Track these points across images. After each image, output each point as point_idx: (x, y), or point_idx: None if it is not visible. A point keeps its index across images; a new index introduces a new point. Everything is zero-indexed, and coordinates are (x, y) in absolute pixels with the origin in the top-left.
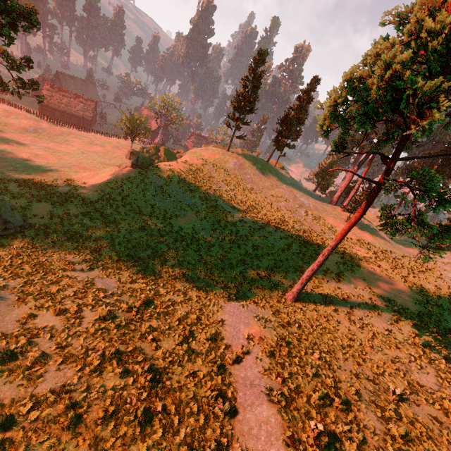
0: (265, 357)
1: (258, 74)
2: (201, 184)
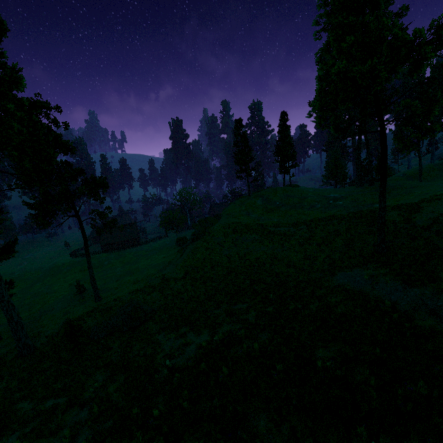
0: (392, 278)
1: (243, 134)
2: (249, 225)
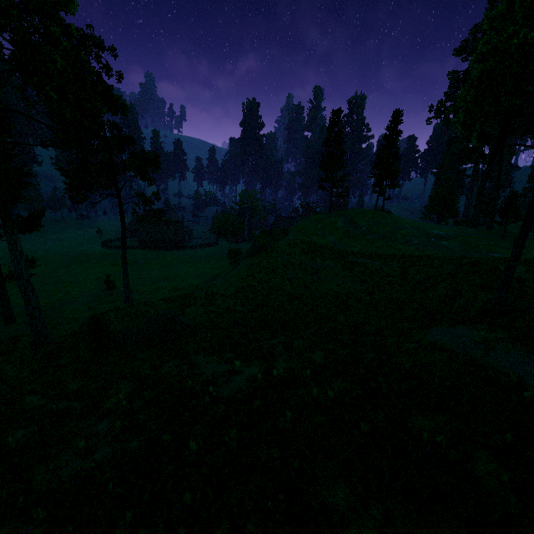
0: (516, 347)
1: (338, 131)
2: (323, 249)
